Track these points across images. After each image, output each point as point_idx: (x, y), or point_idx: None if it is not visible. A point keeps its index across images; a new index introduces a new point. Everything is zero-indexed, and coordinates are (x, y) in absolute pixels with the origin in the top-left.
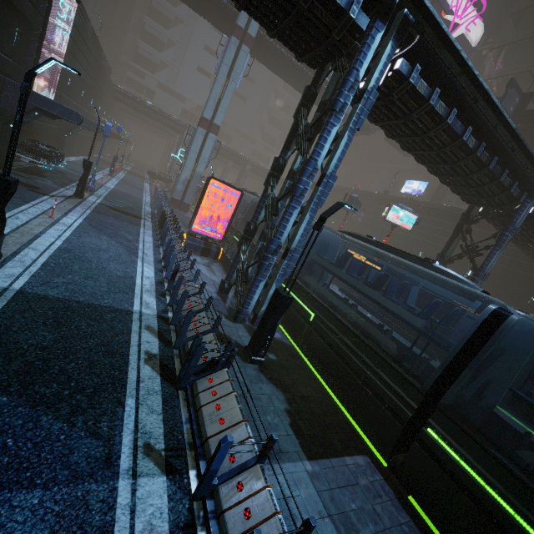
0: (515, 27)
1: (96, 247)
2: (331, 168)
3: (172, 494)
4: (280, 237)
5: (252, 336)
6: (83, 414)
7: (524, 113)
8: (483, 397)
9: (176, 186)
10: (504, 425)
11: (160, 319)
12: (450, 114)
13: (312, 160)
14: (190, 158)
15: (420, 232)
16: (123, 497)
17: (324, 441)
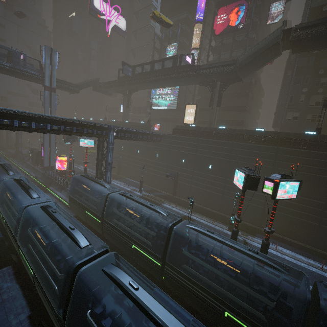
0: (137, 20)
1: None
2: None
3: None
4: None
5: None
6: None
7: (135, 75)
8: None
9: None
10: None
11: None
12: (32, 125)
13: None
14: None
15: None
16: None
17: None
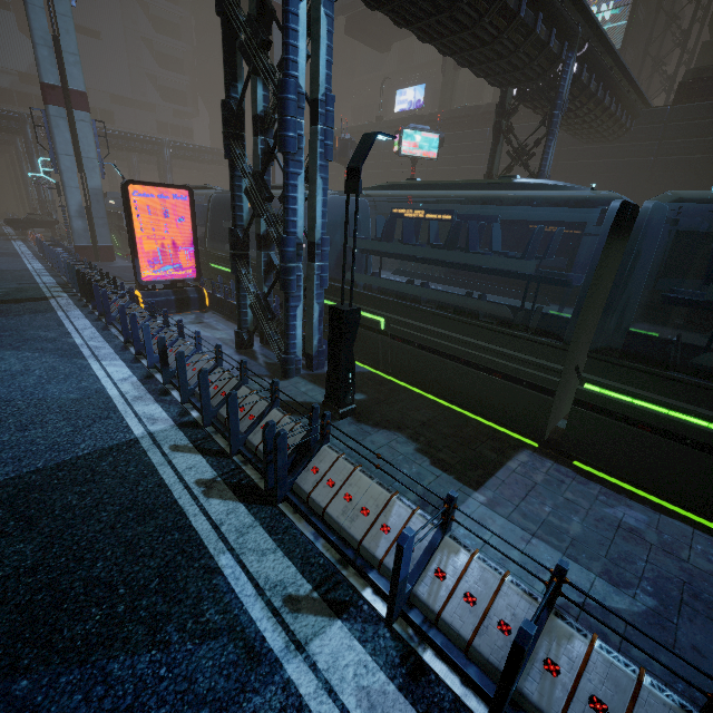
0: None
1: (3, 375)
2: (323, 86)
3: (361, 635)
4: (295, 230)
5: (325, 385)
6: (170, 620)
7: None
8: (623, 321)
9: (71, 225)
10: (646, 340)
11: (185, 428)
12: None
13: (289, 80)
14: (67, 169)
15: (442, 159)
16: (306, 684)
17: (478, 460)
